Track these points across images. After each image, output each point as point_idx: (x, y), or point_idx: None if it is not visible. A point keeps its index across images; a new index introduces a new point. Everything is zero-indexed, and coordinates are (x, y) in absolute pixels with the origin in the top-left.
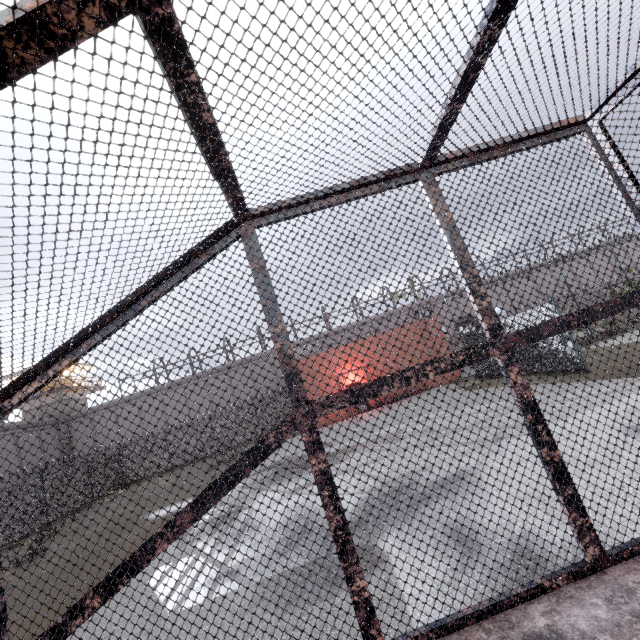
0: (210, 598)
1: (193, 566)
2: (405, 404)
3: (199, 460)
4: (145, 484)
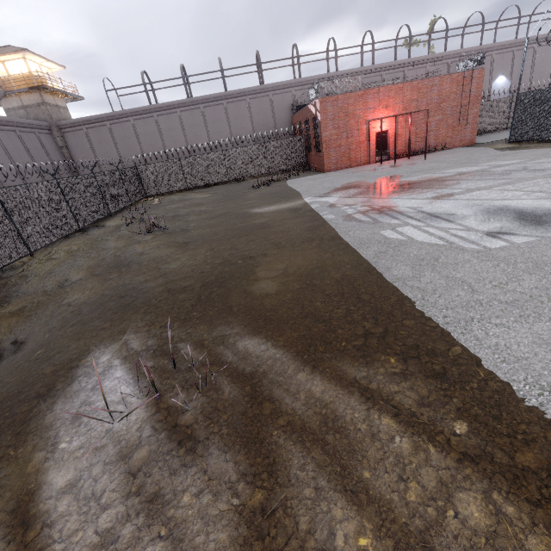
0: (516, 243)
1: (429, 231)
2: (437, 157)
3: (211, 185)
4: (176, 197)
